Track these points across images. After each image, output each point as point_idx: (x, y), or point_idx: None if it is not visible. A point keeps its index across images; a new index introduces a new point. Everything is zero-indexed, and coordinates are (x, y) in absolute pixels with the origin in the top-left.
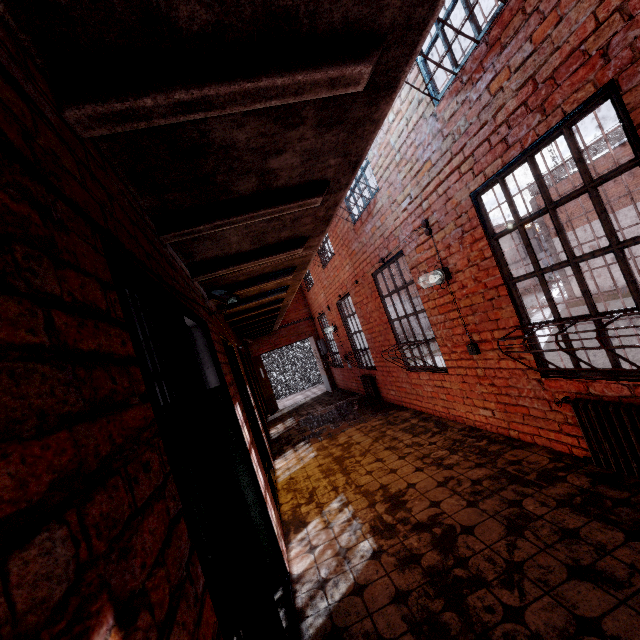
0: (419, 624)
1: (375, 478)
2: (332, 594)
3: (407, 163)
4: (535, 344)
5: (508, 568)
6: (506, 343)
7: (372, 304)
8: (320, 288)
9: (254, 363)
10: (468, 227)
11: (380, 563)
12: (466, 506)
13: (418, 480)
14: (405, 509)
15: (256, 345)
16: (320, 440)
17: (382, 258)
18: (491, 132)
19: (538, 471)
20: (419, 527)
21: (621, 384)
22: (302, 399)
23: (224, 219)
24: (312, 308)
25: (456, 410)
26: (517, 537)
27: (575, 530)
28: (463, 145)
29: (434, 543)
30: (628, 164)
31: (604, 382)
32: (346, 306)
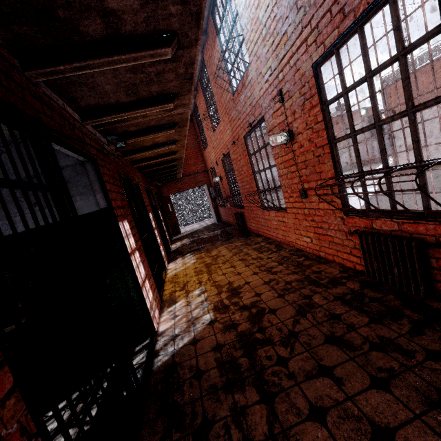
0: (224, 363)
1: (226, 277)
2: (178, 343)
3: (270, 37)
4: (343, 191)
5: (289, 335)
6: (324, 190)
7: (243, 160)
8: (211, 148)
9: (164, 200)
10: (308, 95)
11: (212, 327)
12: (277, 297)
13: (252, 280)
14: (238, 297)
15: (166, 188)
16: (200, 253)
17: (250, 123)
18: (333, 2)
19: (330, 278)
20: (243, 308)
21: (394, 221)
22: (197, 227)
23: (81, 61)
24: (207, 163)
25: (290, 237)
26: (301, 317)
27: (339, 315)
28: (311, 17)
29: (249, 318)
30: (434, 30)
31: (383, 220)
32: (227, 162)
